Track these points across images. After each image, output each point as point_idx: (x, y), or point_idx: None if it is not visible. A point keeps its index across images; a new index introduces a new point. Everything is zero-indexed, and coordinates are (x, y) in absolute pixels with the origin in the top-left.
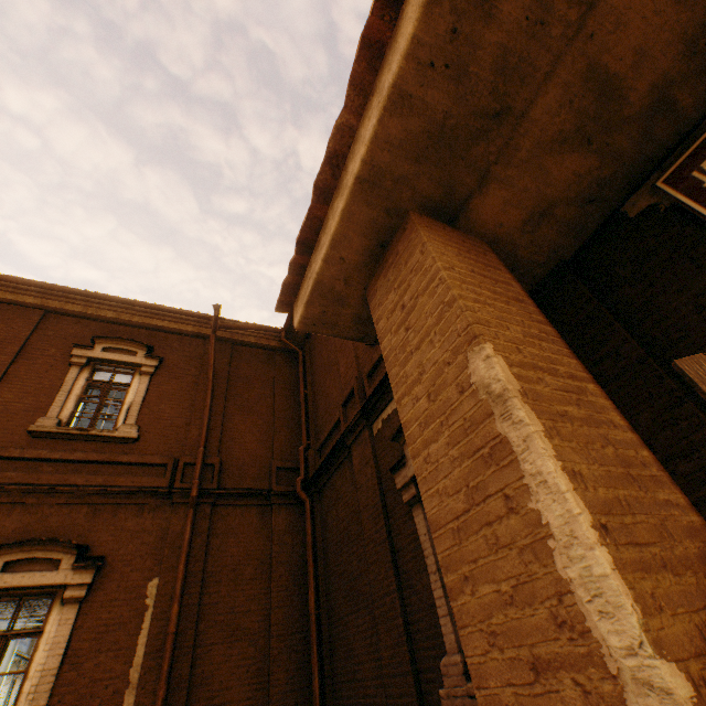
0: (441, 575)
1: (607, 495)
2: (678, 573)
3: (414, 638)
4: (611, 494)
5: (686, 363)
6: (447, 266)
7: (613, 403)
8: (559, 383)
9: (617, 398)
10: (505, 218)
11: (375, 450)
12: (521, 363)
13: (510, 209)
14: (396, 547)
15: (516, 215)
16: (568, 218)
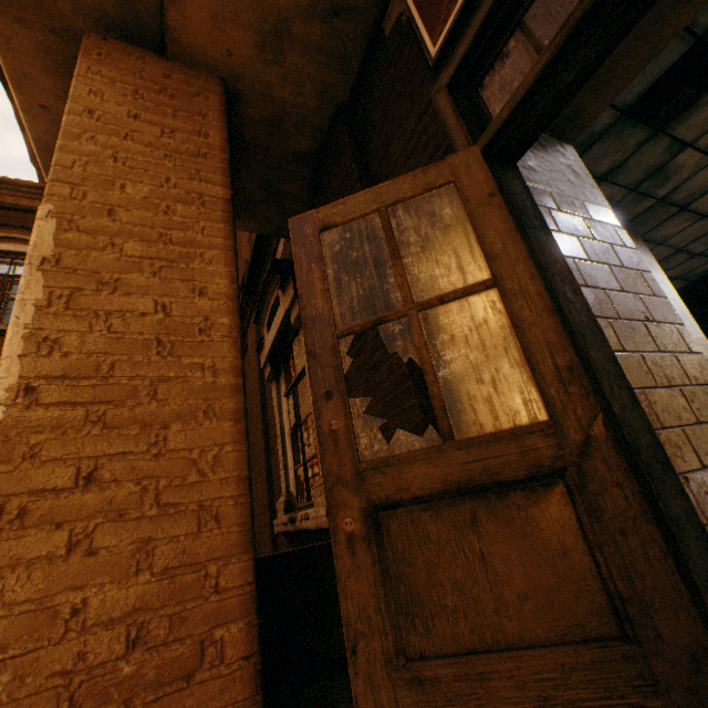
0: (284, 438)
1: (82, 361)
2: (117, 426)
3: (274, 486)
4: (93, 360)
5: (296, 222)
6: (81, 109)
7: (350, 274)
8: (152, 249)
9: (351, 269)
10: (230, 42)
11: (260, 334)
12: (96, 227)
13: (228, 26)
14: (268, 418)
15: (243, 37)
16: (318, 41)
